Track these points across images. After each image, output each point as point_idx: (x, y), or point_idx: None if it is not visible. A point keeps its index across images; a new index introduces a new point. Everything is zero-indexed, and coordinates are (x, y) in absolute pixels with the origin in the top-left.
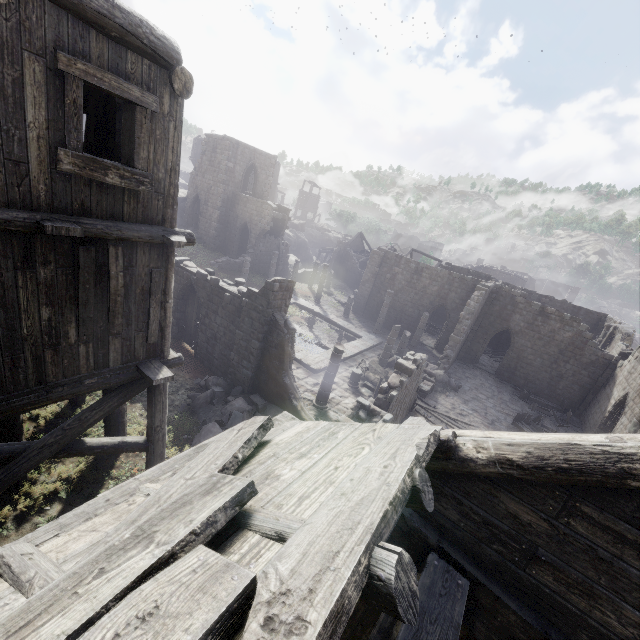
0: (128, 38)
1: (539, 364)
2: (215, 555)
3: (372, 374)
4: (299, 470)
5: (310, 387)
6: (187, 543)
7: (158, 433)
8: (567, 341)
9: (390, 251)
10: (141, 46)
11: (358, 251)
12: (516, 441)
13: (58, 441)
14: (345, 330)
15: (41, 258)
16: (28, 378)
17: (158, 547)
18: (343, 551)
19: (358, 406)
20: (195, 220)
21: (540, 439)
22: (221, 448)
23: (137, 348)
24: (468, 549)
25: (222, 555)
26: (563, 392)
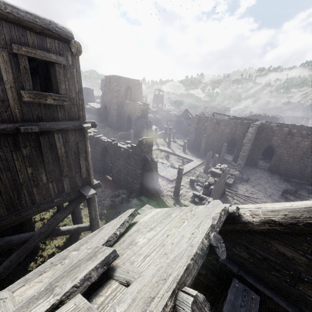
0: (45, 31)
1: (292, 161)
2: (84, 301)
3: (200, 178)
4: (147, 238)
5: (170, 189)
6: (70, 293)
7: (95, 221)
8: (307, 146)
9: (201, 115)
10: (52, 34)
11: (186, 118)
12: (276, 208)
13: (46, 230)
14: (184, 158)
15: (22, 144)
16: (27, 202)
17: (53, 297)
18: (157, 297)
19: (194, 196)
20: (106, 117)
21: (291, 206)
22: (109, 229)
23: (77, 181)
24: (257, 275)
25: (95, 297)
26: (309, 174)
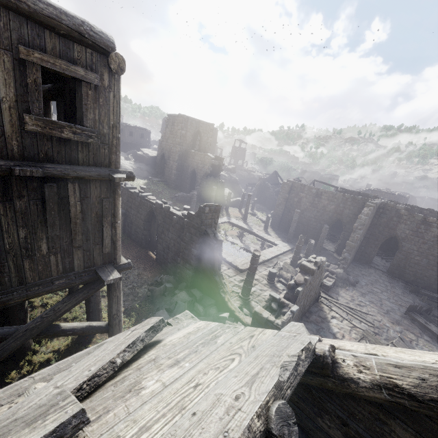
0: (73, 34)
1: (425, 264)
2: None
3: (285, 273)
4: (162, 383)
5: (237, 283)
6: None
7: (115, 319)
8: None
9: (296, 182)
10: (83, 39)
11: (274, 184)
12: (405, 362)
13: (37, 326)
14: (265, 240)
15: (17, 193)
16: (12, 280)
17: None
18: None
19: (270, 299)
20: (162, 170)
21: (436, 363)
22: (107, 350)
23: (95, 257)
24: None
25: None
26: None
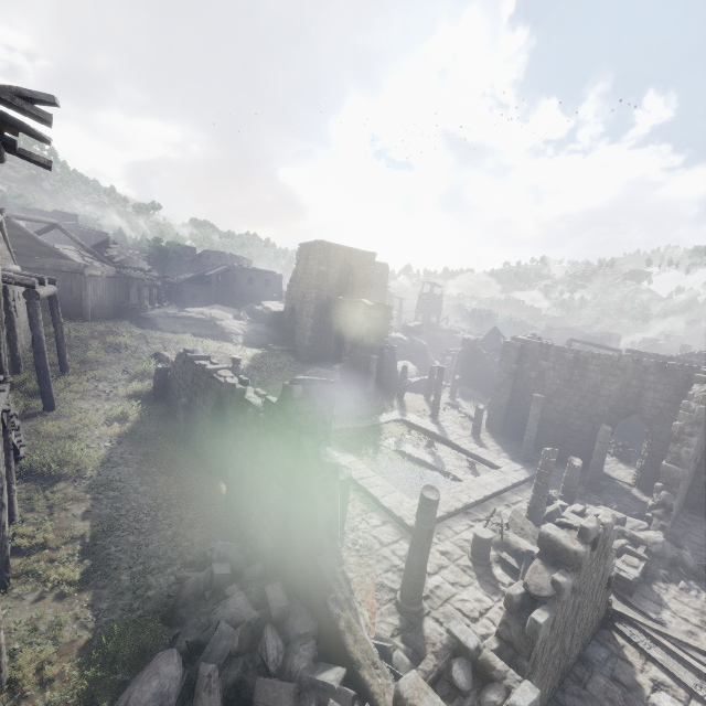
0: None
1: None
2: None
3: (513, 539)
4: None
5: (398, 561)
6: None
7: None
8: None
9: (530, 340)
10: None
11: (493, 350)
12: None
13: None
14: (472, 457)
15: None
16: None
17: None
18: None
19: (450, 646)
20: (292, 333)
21: None
22: None
23: None
24: None
25: None
26: None
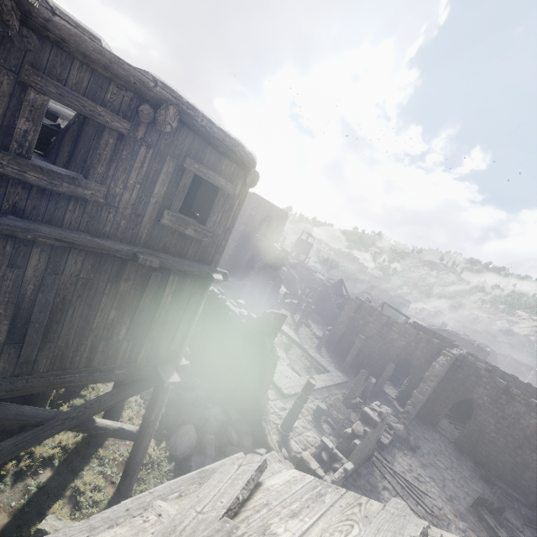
0: (228, 152)
1: (502, 445)
2: None
3: (335, 412)
4: (293, 533)
5: (278, 410)
6: None
7: (150, 427)
8: (533, 428)
9: (366, 302)
10: (234, 157)
11: (337, 294)
12: None
13: (78, 416)
14: (316, 362)
15: (126, 276)
16: (81, 360)
17: None
18: None
19: (322, 446)
20: None
21: None
22: (225, 483)
23: (161, 351)
24: None
25: None
26: (529, 484)
